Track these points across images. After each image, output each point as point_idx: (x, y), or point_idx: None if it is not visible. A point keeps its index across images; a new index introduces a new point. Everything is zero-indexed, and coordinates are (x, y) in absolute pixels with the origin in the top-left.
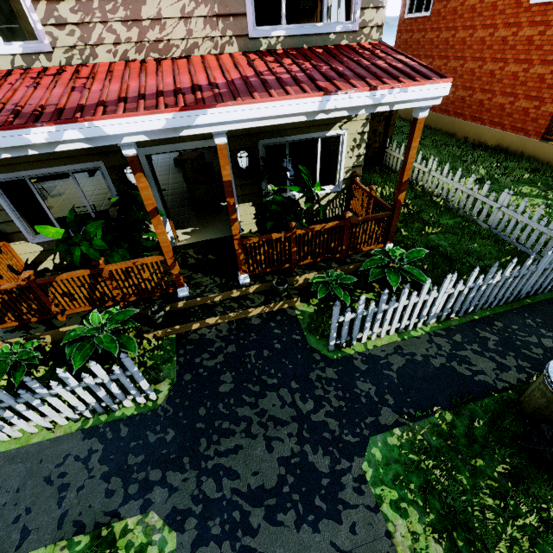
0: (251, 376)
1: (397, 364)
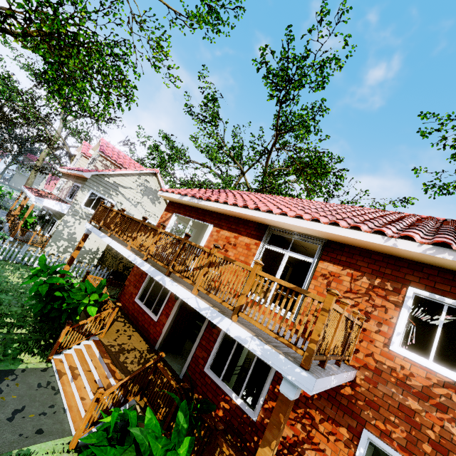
0: None
1: None
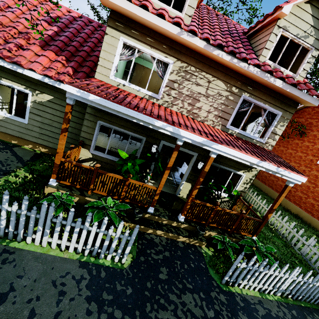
0: (177, 276)
1: (261, 312)
